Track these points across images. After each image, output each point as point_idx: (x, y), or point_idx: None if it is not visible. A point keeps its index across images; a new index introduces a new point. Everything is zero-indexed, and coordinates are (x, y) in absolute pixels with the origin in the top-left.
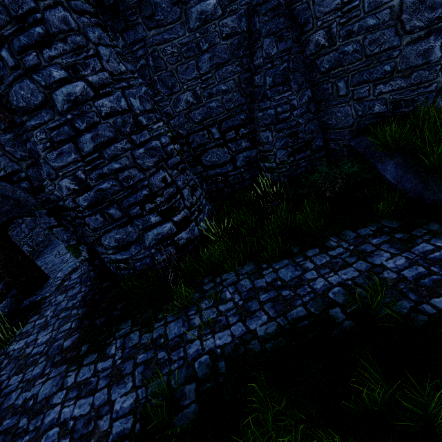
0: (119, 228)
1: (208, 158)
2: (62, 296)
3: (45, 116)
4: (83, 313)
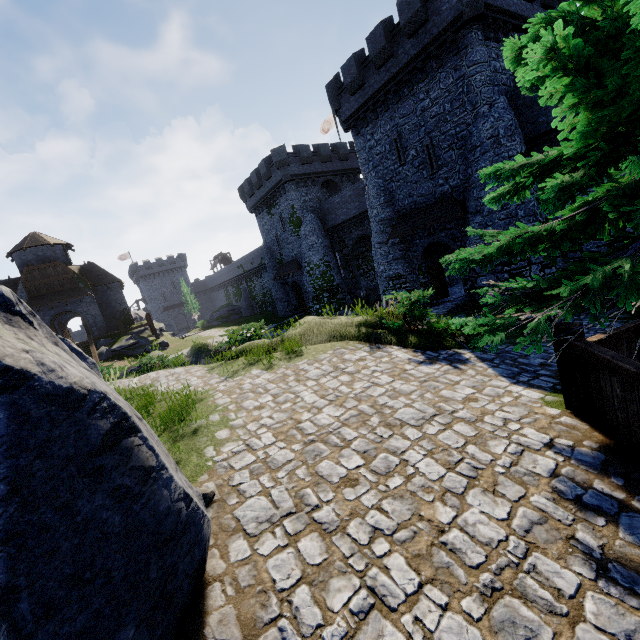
0: (487, 276)
1: (588, 247)
2: (449, 303)
3: (477, 217)
4: (452, 308)
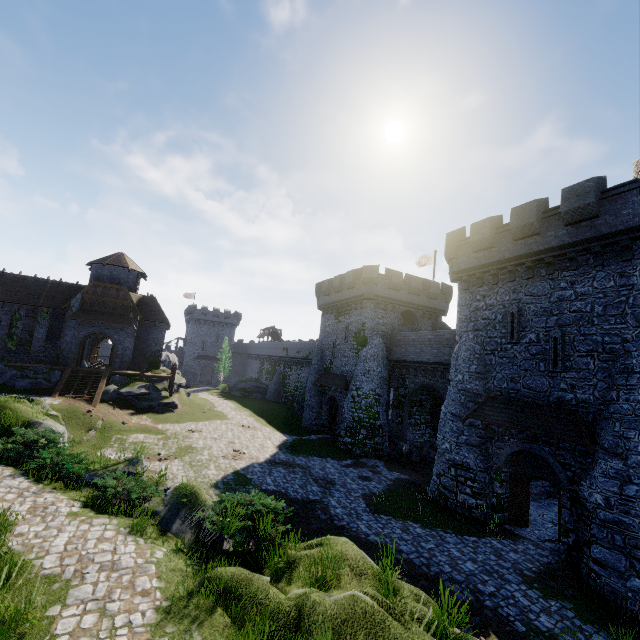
0: (612, 552)
1: None
2: (532, 547)
3: (614, 460)
4: (544, 570)
